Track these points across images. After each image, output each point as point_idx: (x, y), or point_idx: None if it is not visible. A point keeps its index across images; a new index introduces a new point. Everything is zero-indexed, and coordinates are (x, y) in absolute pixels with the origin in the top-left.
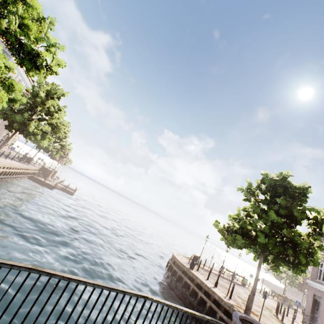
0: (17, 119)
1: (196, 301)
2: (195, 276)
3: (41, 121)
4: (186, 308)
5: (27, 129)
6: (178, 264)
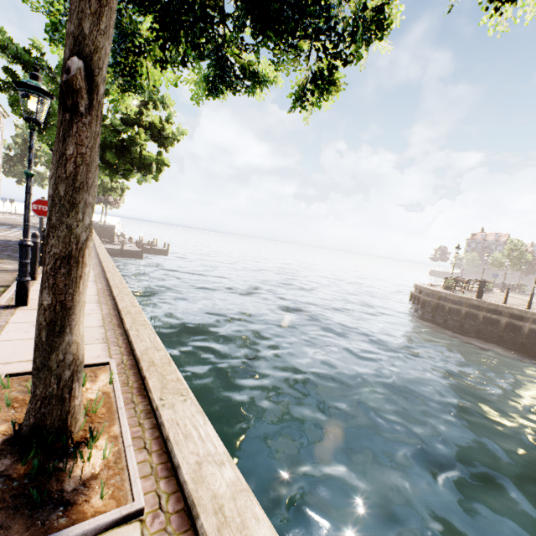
0: (108, 139)
1: (521, 336)
2: (504, 307)
3: None
4: (500, 346)
5: (129, 158)
6: (454, 299)
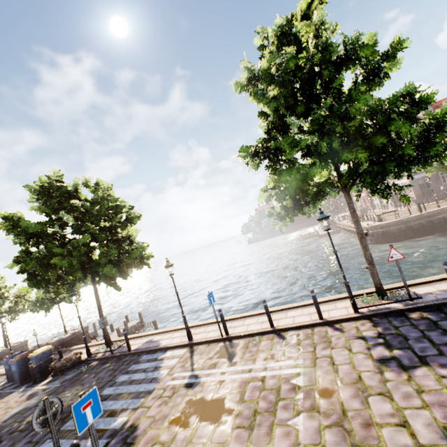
0: None
1: None
2: (441, 209)
3: None
4: None
5: None
6: (413, 219)
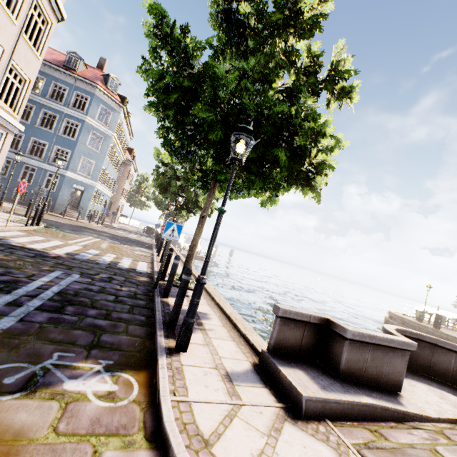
0: (192, 198)
1: None
2: (452, 336)
3: (199, 190)
4: None
5: (198, 206)
6: (413, 325)
